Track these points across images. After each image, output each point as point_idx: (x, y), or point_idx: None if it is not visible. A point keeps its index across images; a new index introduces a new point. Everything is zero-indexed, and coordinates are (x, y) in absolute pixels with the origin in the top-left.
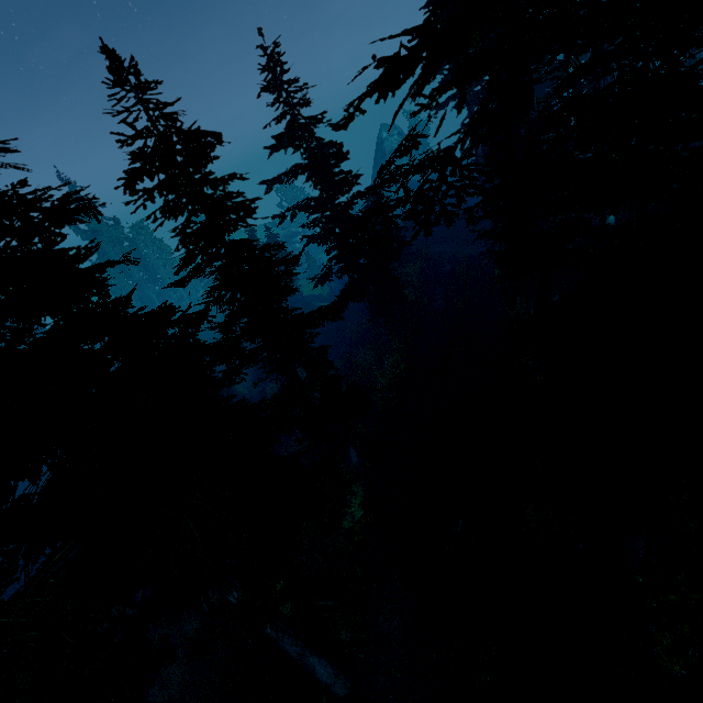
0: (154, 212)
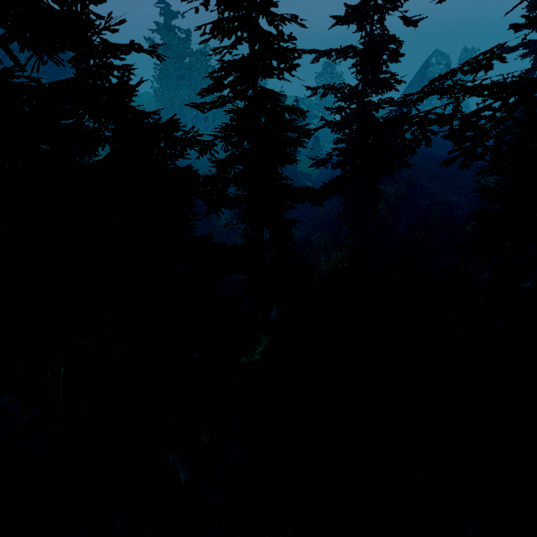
0: (205, 24)
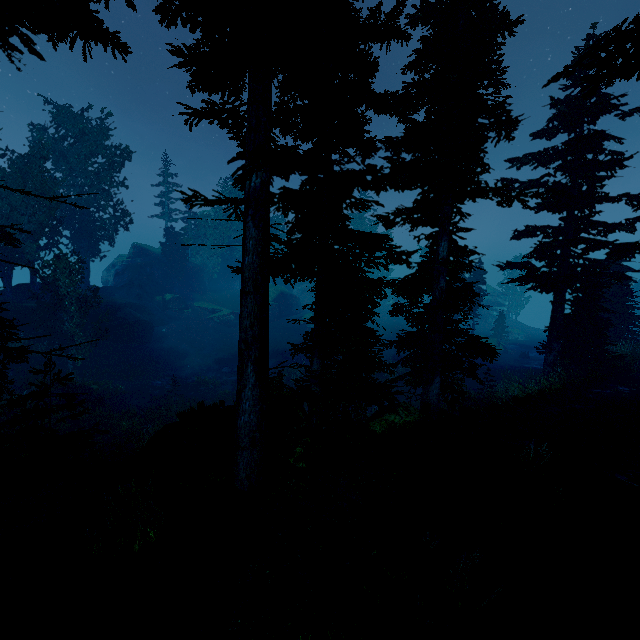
0: None
